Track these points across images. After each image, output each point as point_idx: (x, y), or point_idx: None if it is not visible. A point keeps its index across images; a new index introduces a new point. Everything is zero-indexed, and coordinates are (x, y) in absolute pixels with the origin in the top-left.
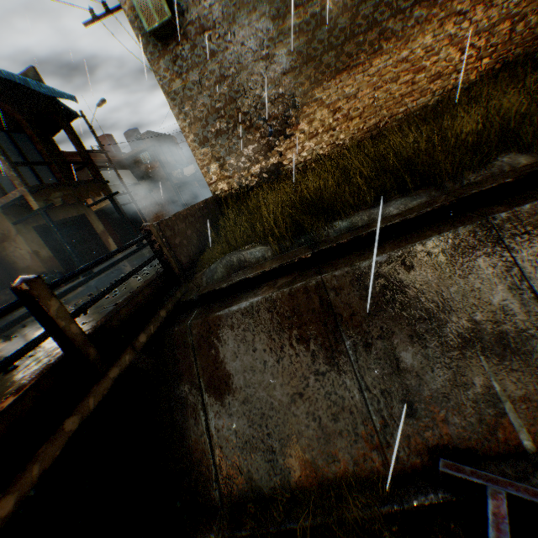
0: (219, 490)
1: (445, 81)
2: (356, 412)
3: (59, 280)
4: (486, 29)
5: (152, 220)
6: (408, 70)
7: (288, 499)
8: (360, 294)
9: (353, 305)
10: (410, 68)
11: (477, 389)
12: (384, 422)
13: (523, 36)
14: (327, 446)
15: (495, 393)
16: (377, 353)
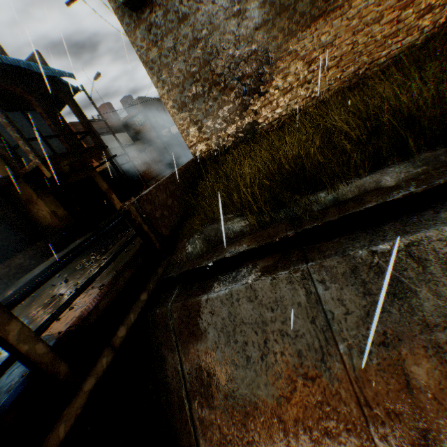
0: None
1: (436, 14)
2: (354, 429)
3: (22, 294)
4: None
5: (147, 175)
6: (393, 7)
7: None
8: (355, 290)
9: (347, 302)
10: (395, 4)
11: None
12: (390, 446)
13: None
14: None
15: None
16: (379, 363)
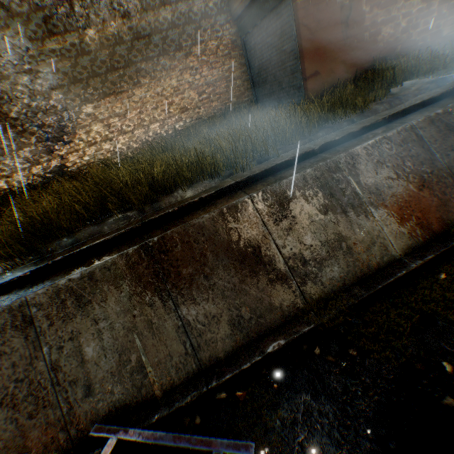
0: None
1: (192, 112)
2: (49, 404)
3: None
4: (212, 82)
5: None
6: (164, 101)
7: None
8: (58, 307)
9: (52, 317)
10: (165, 100)
11: (133, 363)
12: (70, 405)
13: (235, 91)
14: (23, 441)
15: (143, 363)
16: (69, 352)
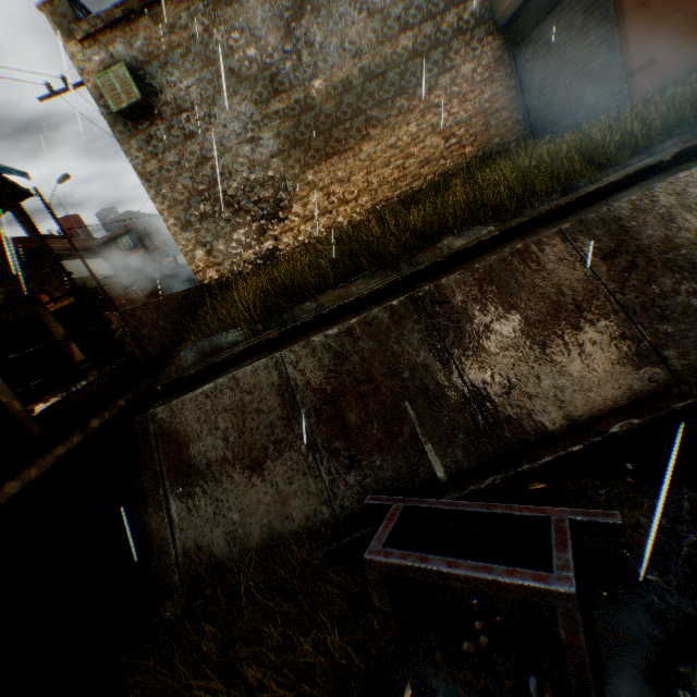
0: (180, 574)
1: (434, 166)
2: (309, 472)
3: (3, 361)
4: (465, 120)
5: None
6: (398, 155)
7: (246, 565)
8: (314, 365)
9: (308, 376)
10: (400, 153)
11: (405, 436)
12: (332, 477)
13: (499, 128)
14: (283, 509)
15: (419, 438)
16: (328, 417)
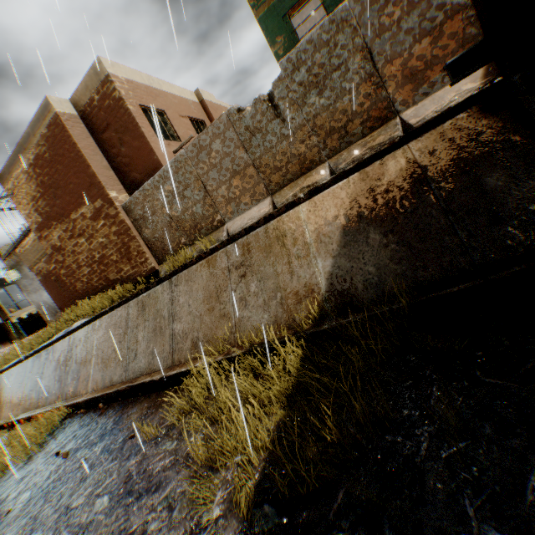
0: None
1: None
2: None
3: None
4: None
5: None
6: None
7: None
8: None
9: None
10: None
11: None
12: None
13: None
14: None
15: None
16: None
